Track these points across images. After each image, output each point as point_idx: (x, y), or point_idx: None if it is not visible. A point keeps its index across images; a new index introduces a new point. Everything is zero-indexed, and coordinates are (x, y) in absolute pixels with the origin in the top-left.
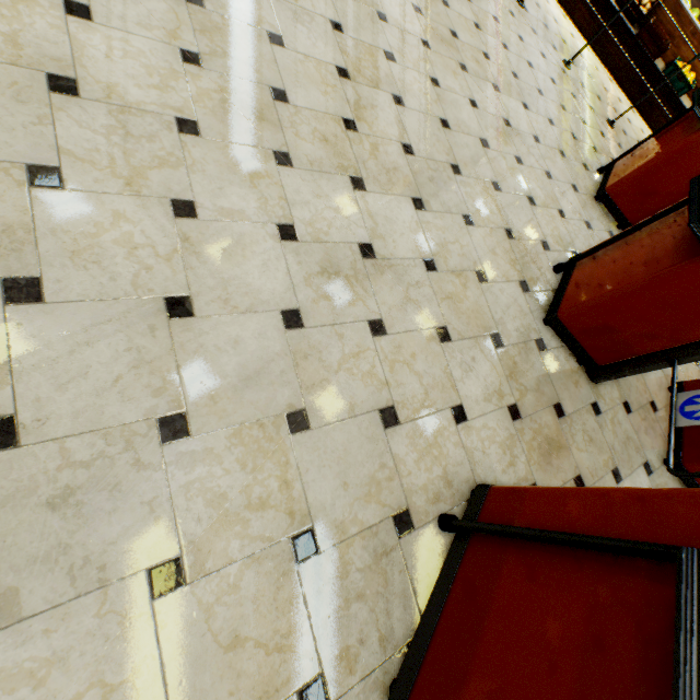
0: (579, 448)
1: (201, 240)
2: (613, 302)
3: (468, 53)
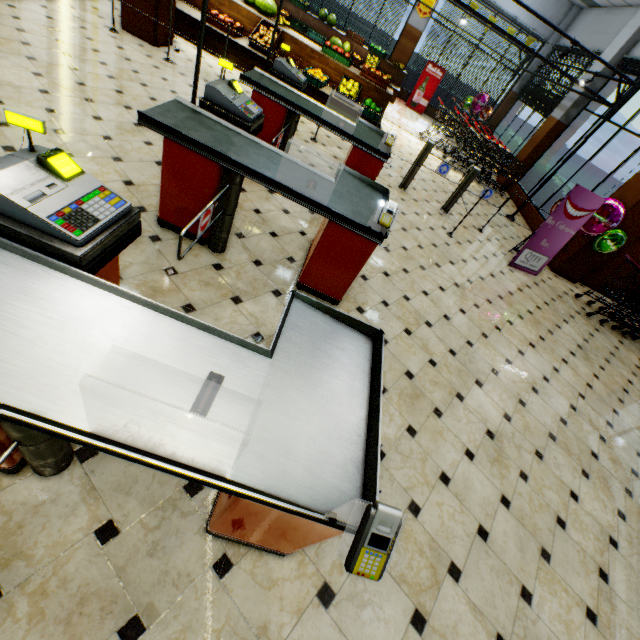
0: (192, 290)
1: None
2: (166, 190)
3: (97, 92)
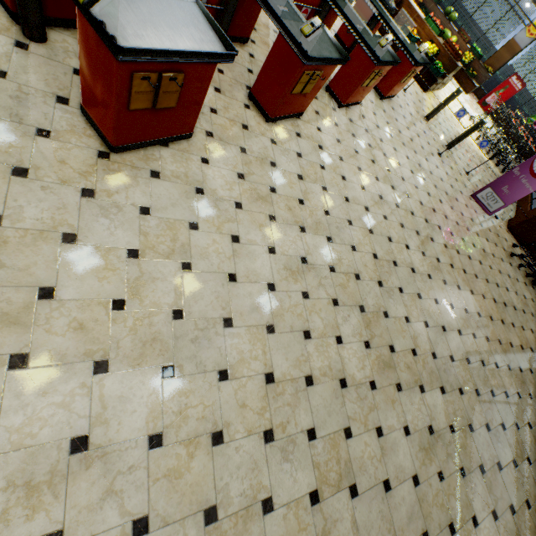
0: None
1: None
2: None
3: None
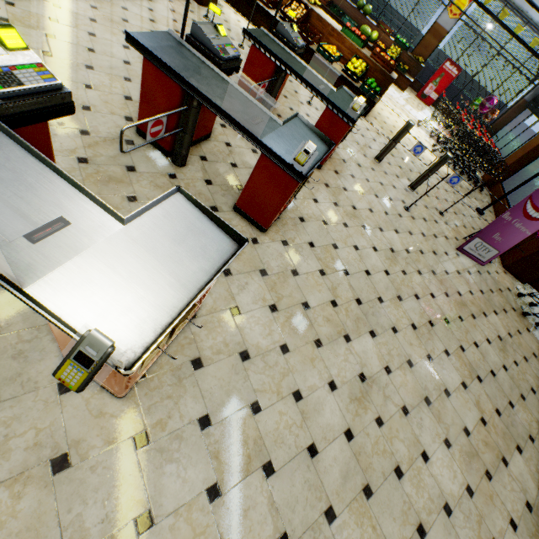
0: (142, 186)
1: None
2: (143, 103)
3: (136, 29)
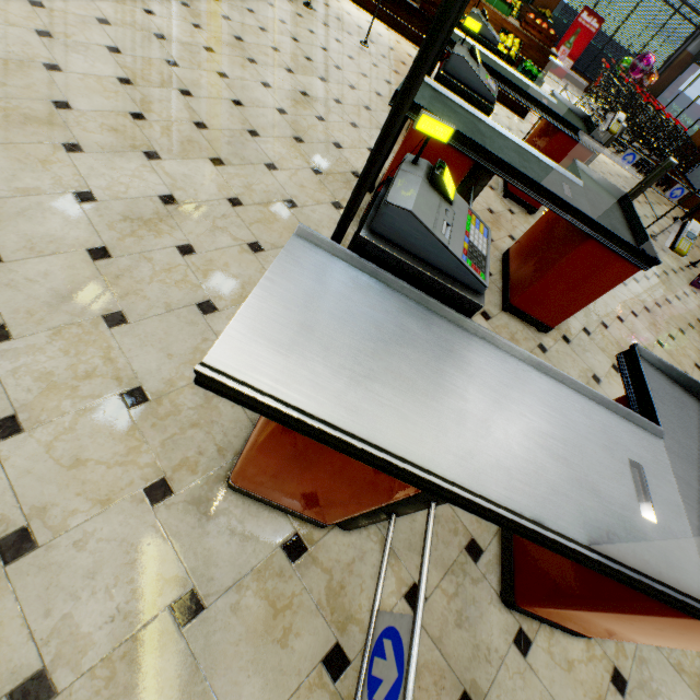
0: None
1: (1, 212)
2: None
3: (256, 50)
